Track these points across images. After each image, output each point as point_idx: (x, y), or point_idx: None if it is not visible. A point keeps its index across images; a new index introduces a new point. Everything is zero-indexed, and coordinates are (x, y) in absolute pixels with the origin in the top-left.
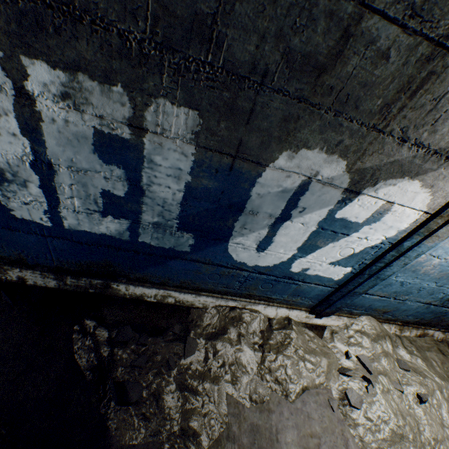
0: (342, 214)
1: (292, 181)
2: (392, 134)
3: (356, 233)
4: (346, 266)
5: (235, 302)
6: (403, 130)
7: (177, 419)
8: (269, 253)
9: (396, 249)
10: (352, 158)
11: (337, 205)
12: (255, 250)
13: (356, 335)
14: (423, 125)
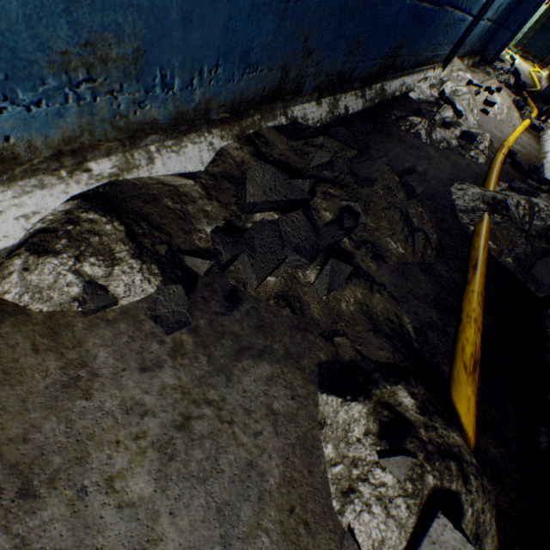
0: None
1: None
2: None
3: None
4: None
5: (422, 75)
6: None
7: (486, 138)
8: None
9: None
10: None
11: None
12: None
13: (459, 74)
14: None
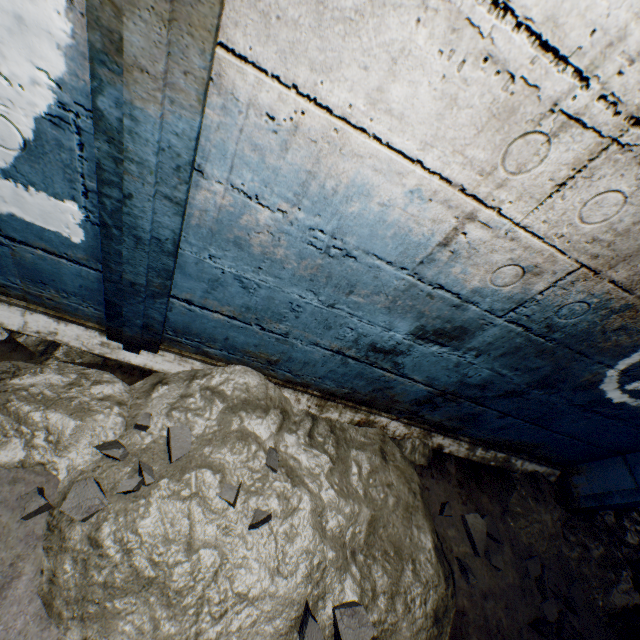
0: None
1: None
2: None
3: None
4: (59, 195)
5: None
6: None
7: None
8: None
9: (101, 130)
10: None
11: None
12: None
13: (201, 395)
14: None
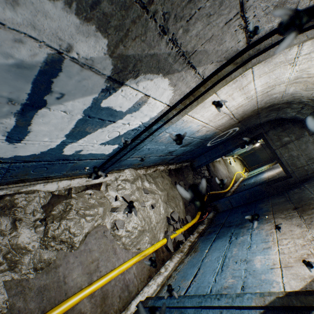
0: (107, 103)
1: (30, 51)
2: (156, 18)
3: (121, 120)
4: (115, 144)
5: (3, 191)
6: (165, 17)
7: None
8: (30, 143)
9: (148, 131)
10: (114, 37)
11: (102, 94)
12: (6, 142)
13: (122, 183)
14: (182, 18)
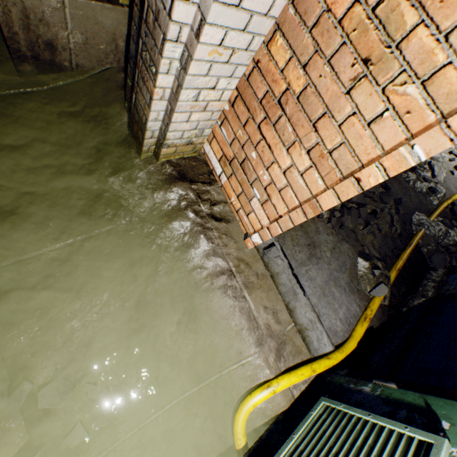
0: None
1: None
2: None
3: None
4: None
5: None
6: None
7: (442, 192)
8: None
9: None
10: None
11: None
12: None
13: None
14: None
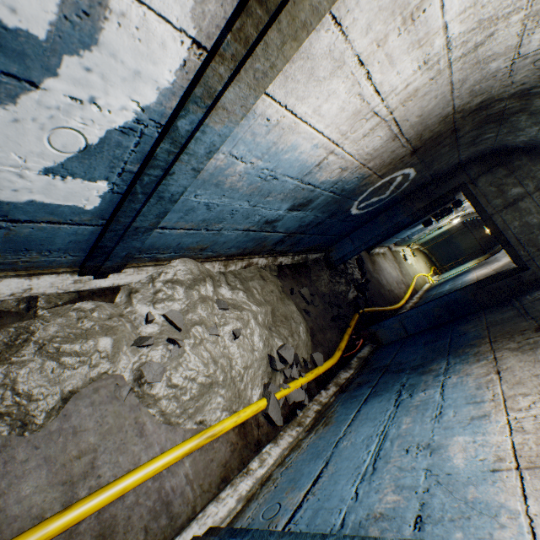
0: None
1: None
2: None
3: (57, 80)
4: (94, 178)
5: None
6: None
7: None
8: None
9: (170, 137)
10: None
11: None
12: None
13: (167, 288)
14: None
